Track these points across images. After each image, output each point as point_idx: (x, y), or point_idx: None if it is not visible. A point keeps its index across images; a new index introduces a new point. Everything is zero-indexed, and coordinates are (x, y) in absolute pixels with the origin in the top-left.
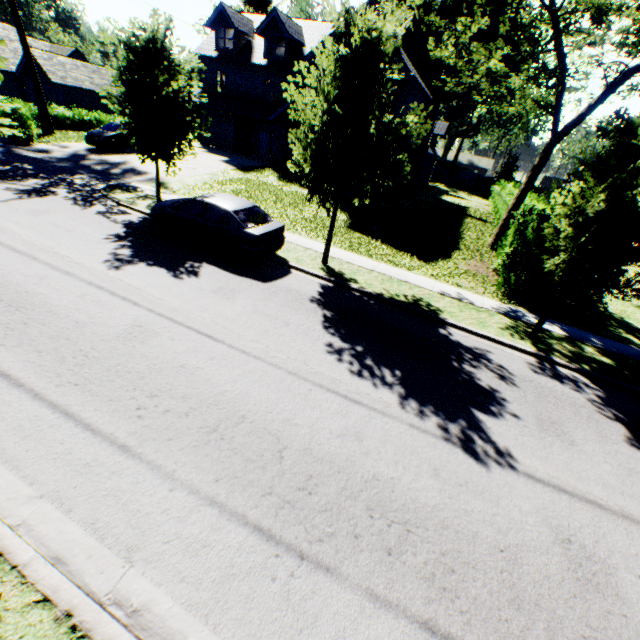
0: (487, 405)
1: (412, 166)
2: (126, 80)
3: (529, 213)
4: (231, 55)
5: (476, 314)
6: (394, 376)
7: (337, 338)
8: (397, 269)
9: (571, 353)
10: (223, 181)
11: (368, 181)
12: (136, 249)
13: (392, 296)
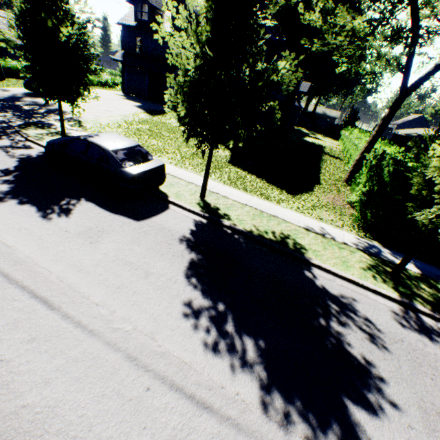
0: (362, 390)
1: (283, 114)
2: (20, 25)
3: (381, 156)
4: (146, 25)
5: (338, 251)
6: (256, 349)
7: (199, 292)
8: (267, 203)
9: (431, 297)
10: (132, 121)
11: (241, 125)
12: (16, 184)
13: (261, 233)
